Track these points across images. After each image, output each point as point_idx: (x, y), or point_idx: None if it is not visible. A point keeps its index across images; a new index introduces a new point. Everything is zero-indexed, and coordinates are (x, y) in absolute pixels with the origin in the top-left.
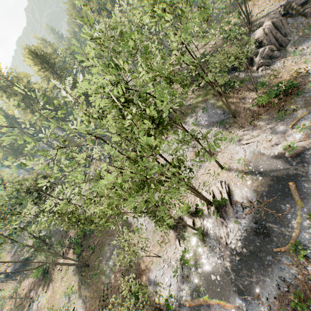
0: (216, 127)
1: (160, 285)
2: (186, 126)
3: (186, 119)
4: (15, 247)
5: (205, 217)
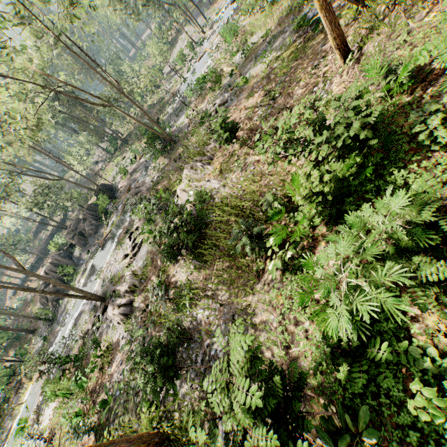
0: (203, 17)
1: (183, 80)
2: (183, 34)
3: (182, 32)
4: (29, 259)
5: (203, 43)
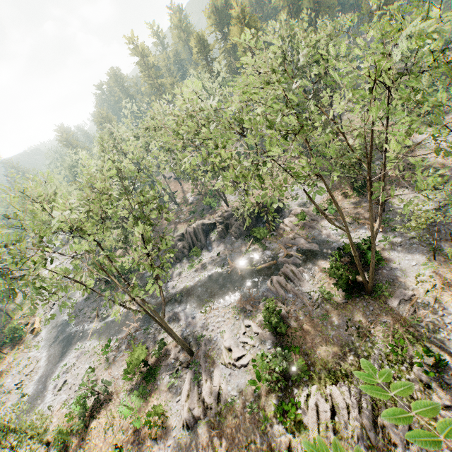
0: None
1: None
2: None
3: None
4: None
5: None
